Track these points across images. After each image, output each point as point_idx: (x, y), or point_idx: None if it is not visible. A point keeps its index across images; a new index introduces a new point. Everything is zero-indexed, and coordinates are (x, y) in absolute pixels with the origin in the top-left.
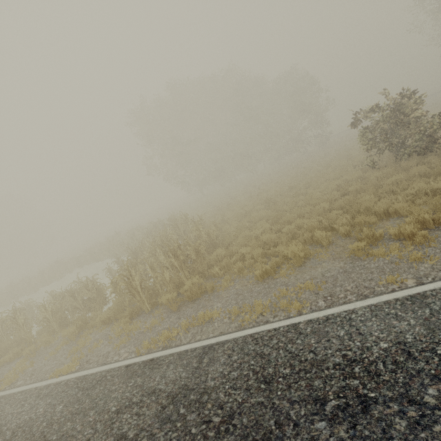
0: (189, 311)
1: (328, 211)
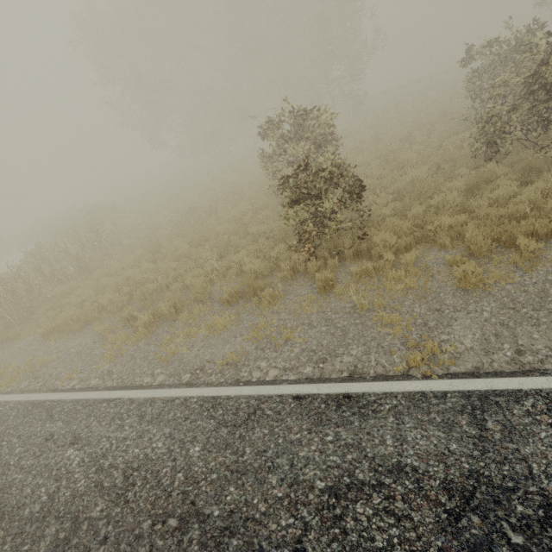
0: None
1: (187, 255)
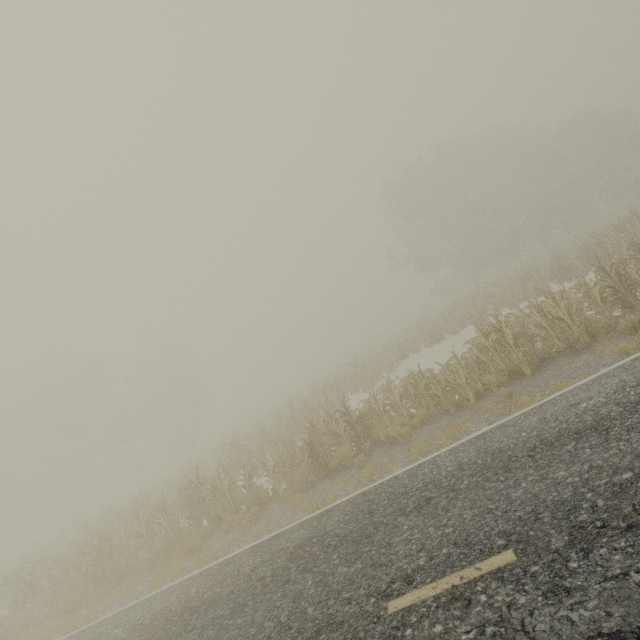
0: None
1: None
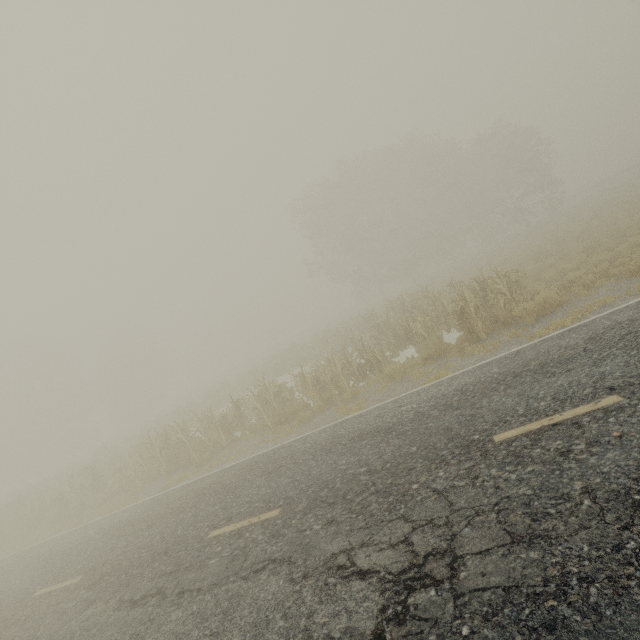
0: (556, 316)
1: None
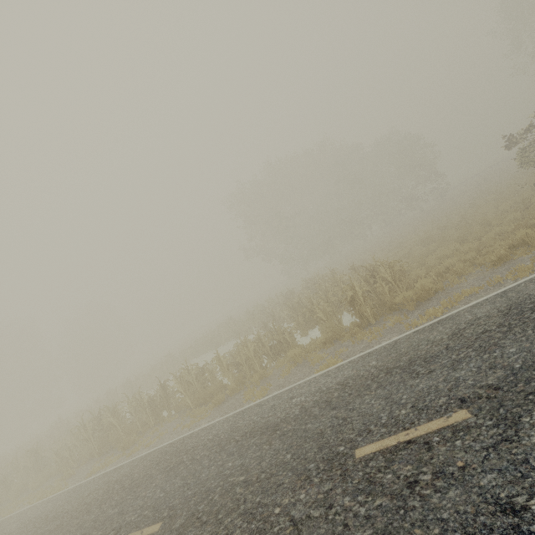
0: (432, 304)
1: (521, 219)
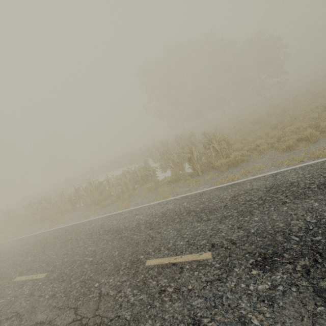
0: (236, 170)
1: (316, 119)
